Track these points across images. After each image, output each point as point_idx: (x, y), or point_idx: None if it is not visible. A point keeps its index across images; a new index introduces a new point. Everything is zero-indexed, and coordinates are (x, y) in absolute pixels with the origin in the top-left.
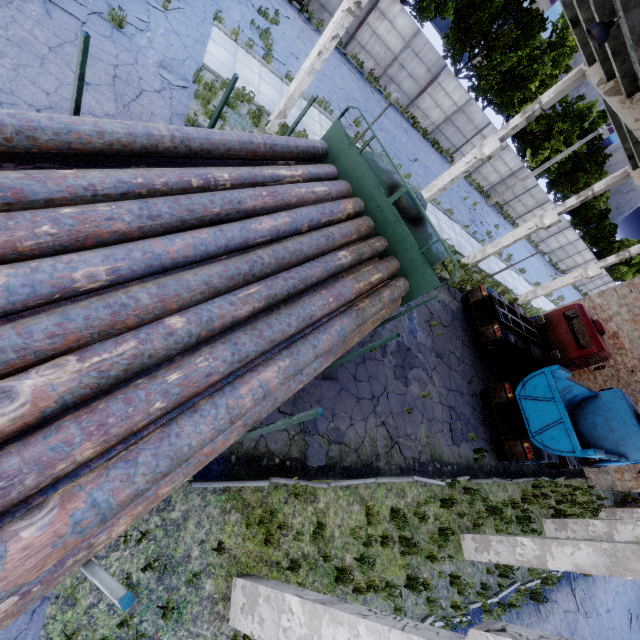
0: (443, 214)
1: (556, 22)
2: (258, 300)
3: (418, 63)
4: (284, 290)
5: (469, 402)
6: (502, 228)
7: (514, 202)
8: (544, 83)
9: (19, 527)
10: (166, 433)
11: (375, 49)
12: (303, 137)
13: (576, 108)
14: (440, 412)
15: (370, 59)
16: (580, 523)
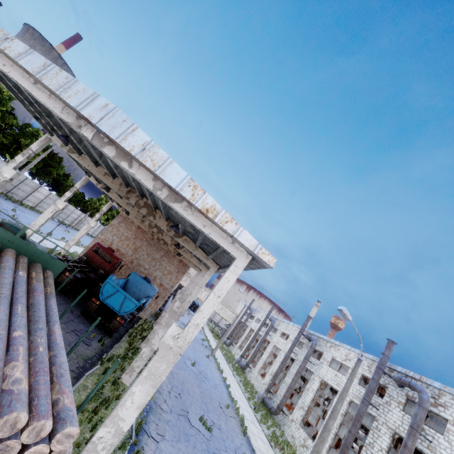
0: None
1: None
2: (25, 310)
3: None
4: (26, 301)
5: (79, 322)
6: (17, 210)
7: (15, 190)
8: None
9: (62, 404)
10: (58, 365)
11: None
12: None
13: (29, 131)
14: (71, 337)
15: None
16: (152, 333)
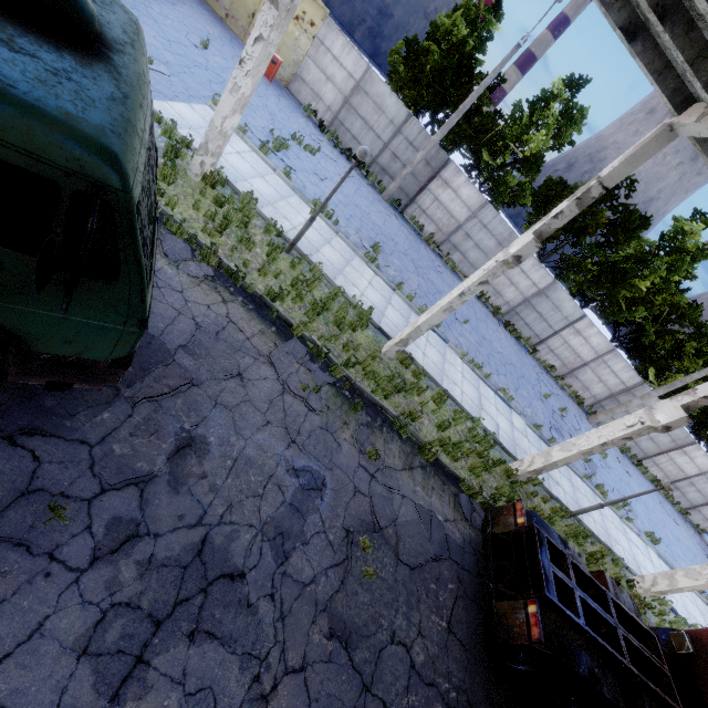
0: (494, 393)
1: (667, 233)
2: None
3: (487, 235)
4: None
5: None
6: (615, 461)
7: None
8: (659, 287)
9: None
10: None
11: (437, 215)
12: (247, 199)
13: None
14: None
15: (431, 223)
16: None
